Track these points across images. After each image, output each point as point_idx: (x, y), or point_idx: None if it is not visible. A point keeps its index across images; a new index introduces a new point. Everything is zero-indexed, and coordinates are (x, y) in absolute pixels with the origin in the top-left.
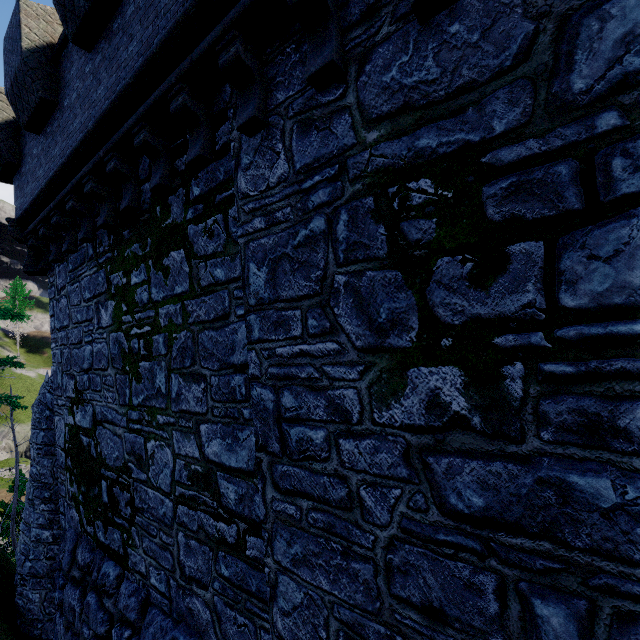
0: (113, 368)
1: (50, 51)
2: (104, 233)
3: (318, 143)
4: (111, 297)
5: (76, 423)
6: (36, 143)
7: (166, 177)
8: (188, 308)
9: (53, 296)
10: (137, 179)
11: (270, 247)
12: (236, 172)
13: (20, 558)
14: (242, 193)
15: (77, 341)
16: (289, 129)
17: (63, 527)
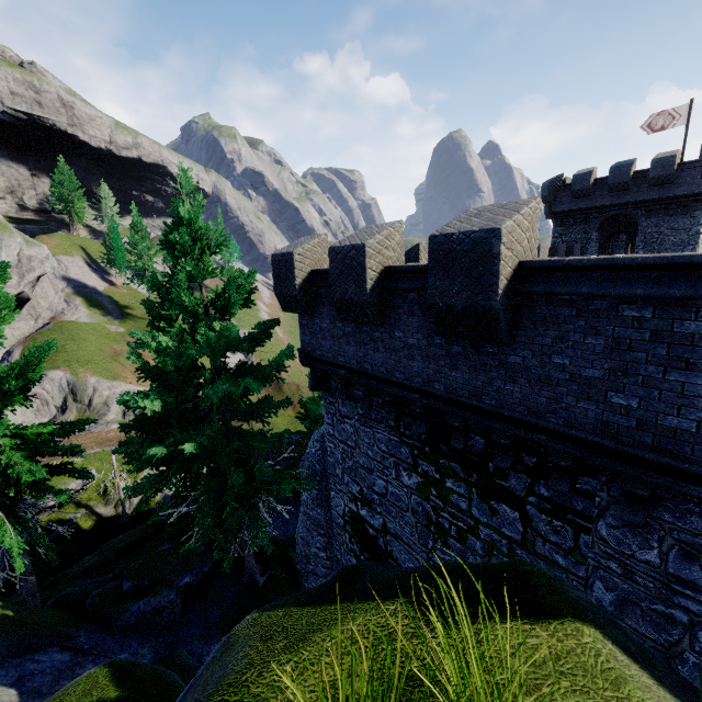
0: (414, 517)
1: (380, 279)
2: (413, 425)
3: (698, 576)
4: (417, 473)
5: (360, 514)
6: (342, 320)
7: (512, 463)
8: (516, 551)
9: (333, 413)
10: (468, 427)
11: (623, 588)
12: (597, 519)
13: (303, 559)
14: (600, 536)
15: (366, 466)
16: (669, 543)
17: (338, 558)
